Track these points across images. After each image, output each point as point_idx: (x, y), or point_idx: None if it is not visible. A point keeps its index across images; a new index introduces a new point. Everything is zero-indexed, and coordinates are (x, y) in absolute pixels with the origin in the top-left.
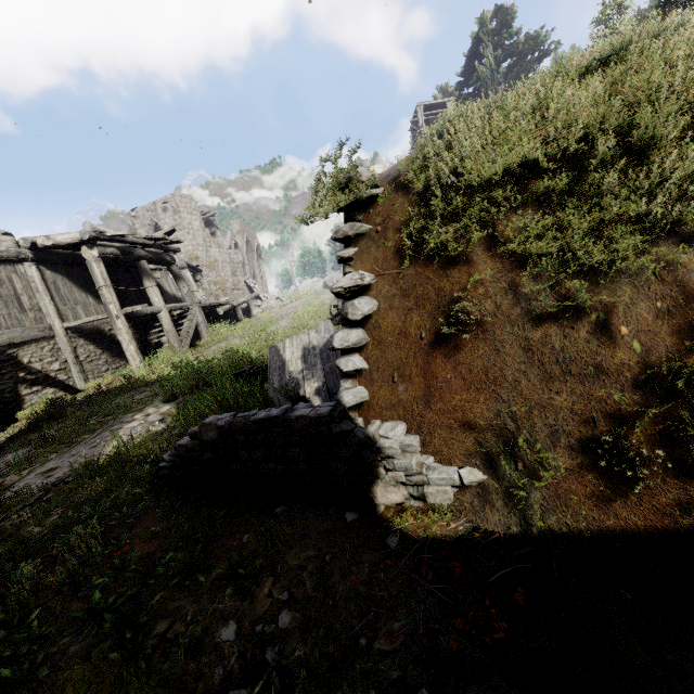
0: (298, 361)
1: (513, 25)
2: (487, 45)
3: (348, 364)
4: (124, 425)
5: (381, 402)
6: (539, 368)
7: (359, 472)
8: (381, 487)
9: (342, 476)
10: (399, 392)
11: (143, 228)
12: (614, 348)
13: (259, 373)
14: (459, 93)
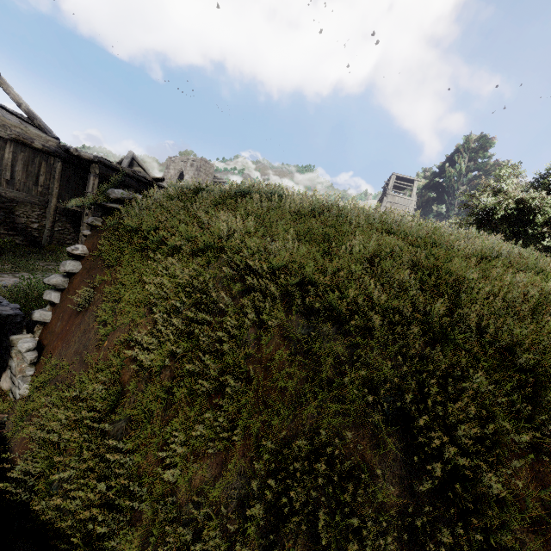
0: None
1: (487, 151)
2: (462, 156)
3: (48, 295)
4: (9, 277)
5: (51, 327)
6: (79, 344)
7: (4, 360)
8: (6, 375)
9: (0, 358)
10: (57, 325)
11: (174, 170)
12: (97, 351)
13: None
14: (430, 179)
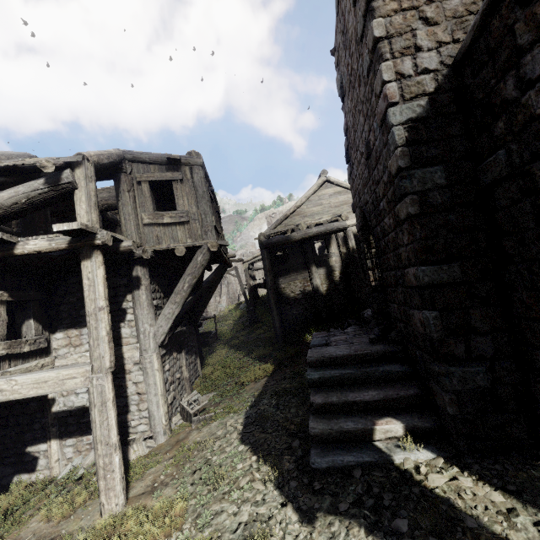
0: None
1: None
2: None
3: None
4: None
5: None
6: None
7: None
8: None
9: None
10: None
11: None
12: None
13: None
14: None
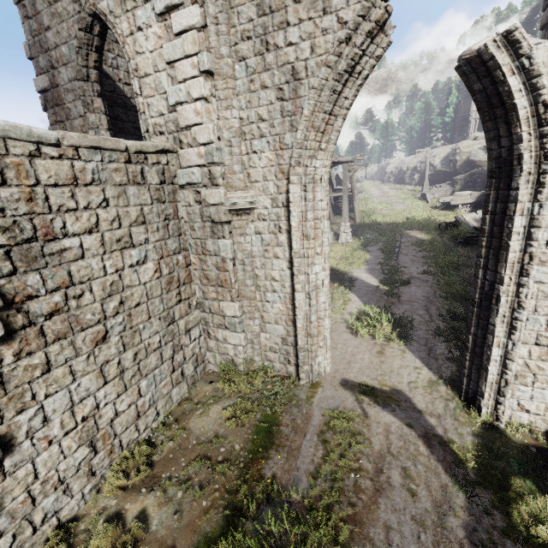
0: (473, 222)
1: None
2: None
3: None
4: (408, 234)
5: None
6: None
7: None
8: None
9: None
10: None
11: None
12: None
13: (453, 224)
14: None
